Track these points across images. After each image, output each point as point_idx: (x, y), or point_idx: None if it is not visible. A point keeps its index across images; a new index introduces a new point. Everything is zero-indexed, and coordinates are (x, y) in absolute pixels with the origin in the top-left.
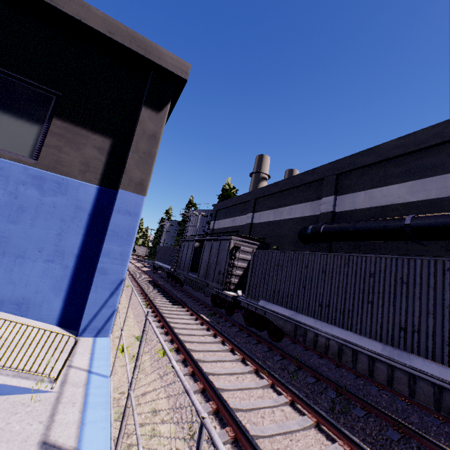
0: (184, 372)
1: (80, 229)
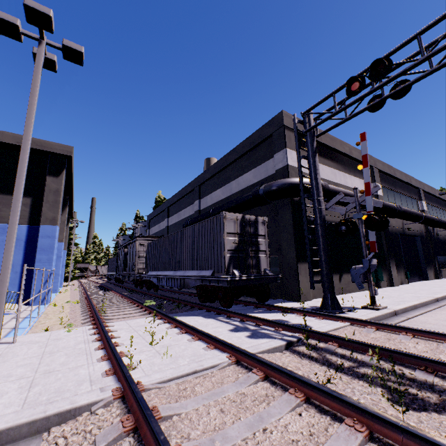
0: (83, 304)
1: (21, 251)
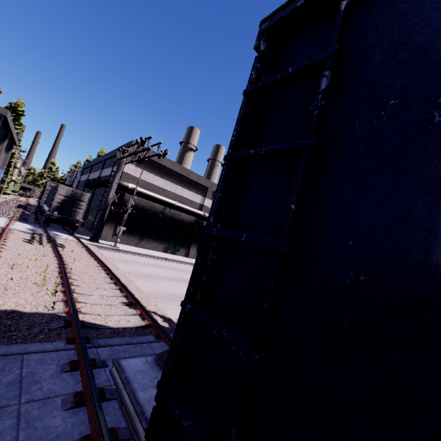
0: None
1: None
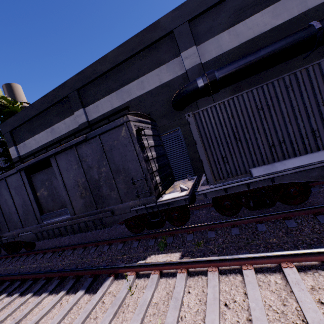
0: None
1: None
